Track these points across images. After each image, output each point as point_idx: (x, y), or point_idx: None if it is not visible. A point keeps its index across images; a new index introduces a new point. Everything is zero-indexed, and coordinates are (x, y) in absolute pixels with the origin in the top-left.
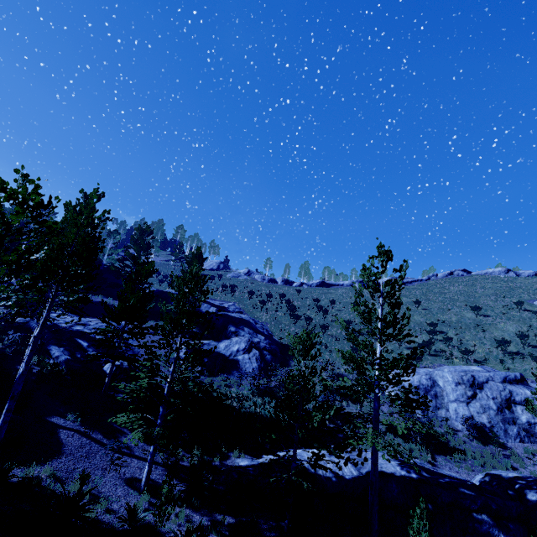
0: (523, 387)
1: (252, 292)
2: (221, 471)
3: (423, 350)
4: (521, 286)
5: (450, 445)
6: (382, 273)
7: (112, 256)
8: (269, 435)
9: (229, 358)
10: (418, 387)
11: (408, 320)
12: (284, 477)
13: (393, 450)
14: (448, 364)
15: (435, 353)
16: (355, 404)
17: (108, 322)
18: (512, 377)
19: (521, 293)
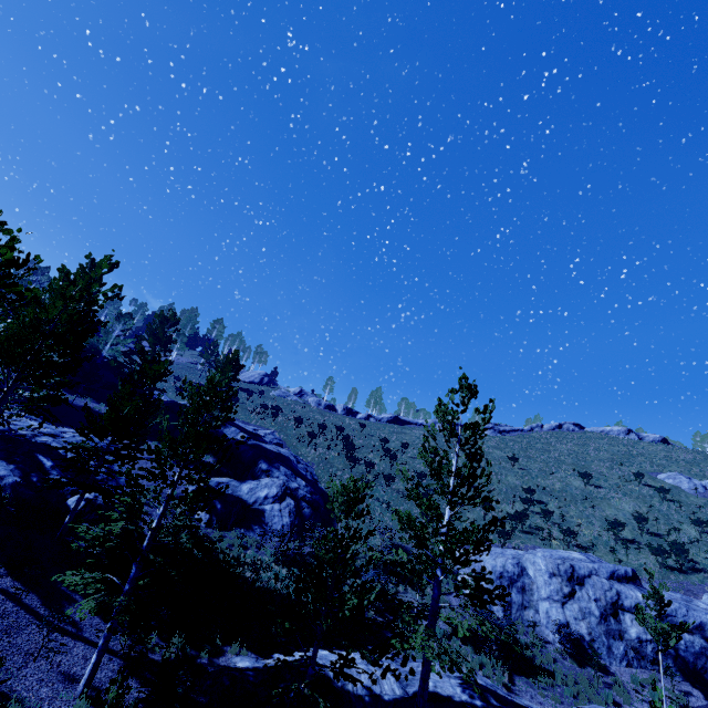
0: (635, 588)
1: (300, 419)
2: (206, 672)
3: (514, 524)
4: (643, 453)
5: (536, 663)
6: (462, 412)
7: (116, 347)
8: (283, 623)
9: (252, 507)
10: (501, 574)
11: (487, 478)
12: (292, 689)
13: (448, 661)
14: (544, 547)
15: (529, 530)
16: (415, 591)
17: (87, 436)
18: (621, 572)
19: (643, 462)
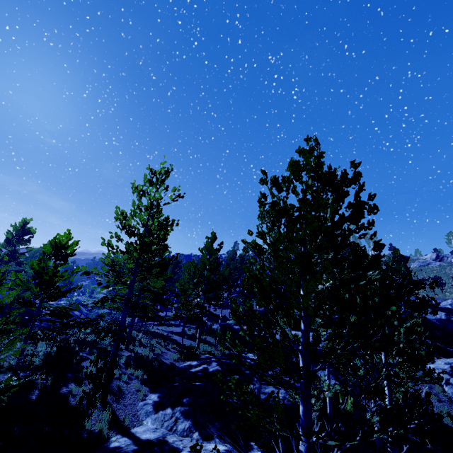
0: None
1: None
2: None
3: None
4: None
5: None
6: None
7: None
8: None
9: None
10: None
11: None
12: None
13: None
14: None
15: None
16: None
17: None
18: None
19: None
